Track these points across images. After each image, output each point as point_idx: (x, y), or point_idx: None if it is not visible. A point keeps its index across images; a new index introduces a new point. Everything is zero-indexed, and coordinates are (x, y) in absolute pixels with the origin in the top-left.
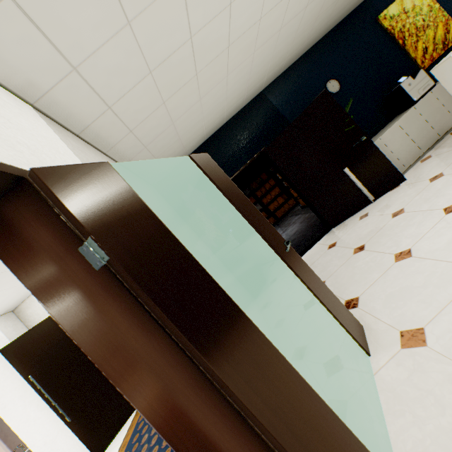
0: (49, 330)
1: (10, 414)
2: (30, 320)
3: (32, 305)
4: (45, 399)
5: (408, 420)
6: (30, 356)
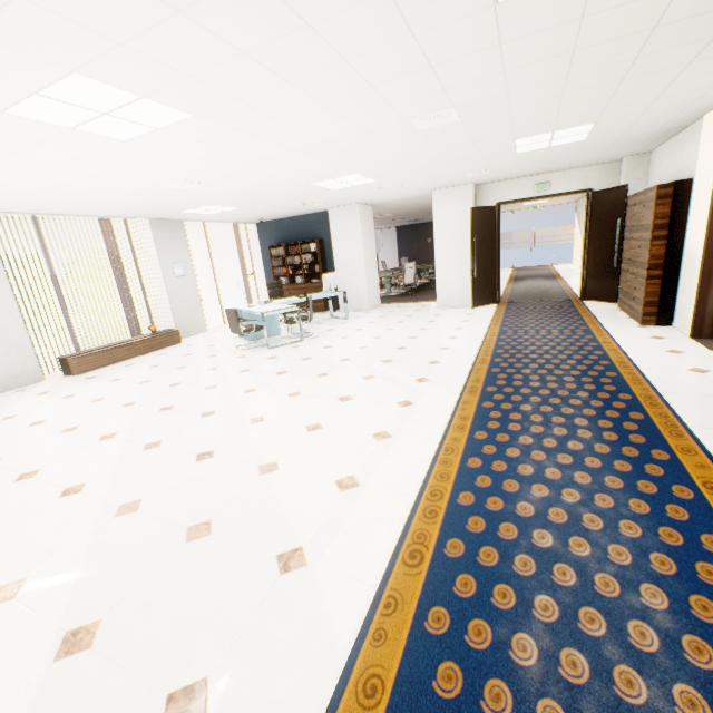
0: (490, 216)
1: (440, 250)
2: (480, 200)
3: (490, 190)
4: (472, 255)
5: None
6: (478, 224)
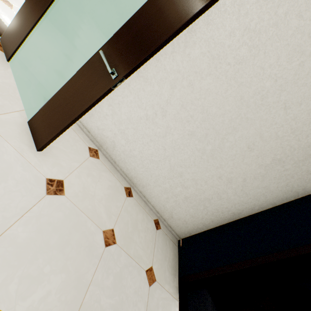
0: None
1: None
2: None
3: None
4: None
5: (0, 79)
6: None
